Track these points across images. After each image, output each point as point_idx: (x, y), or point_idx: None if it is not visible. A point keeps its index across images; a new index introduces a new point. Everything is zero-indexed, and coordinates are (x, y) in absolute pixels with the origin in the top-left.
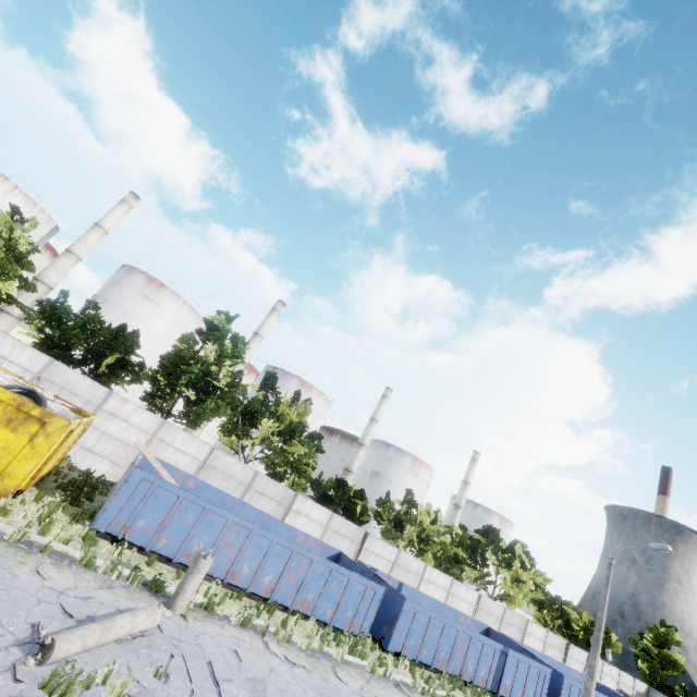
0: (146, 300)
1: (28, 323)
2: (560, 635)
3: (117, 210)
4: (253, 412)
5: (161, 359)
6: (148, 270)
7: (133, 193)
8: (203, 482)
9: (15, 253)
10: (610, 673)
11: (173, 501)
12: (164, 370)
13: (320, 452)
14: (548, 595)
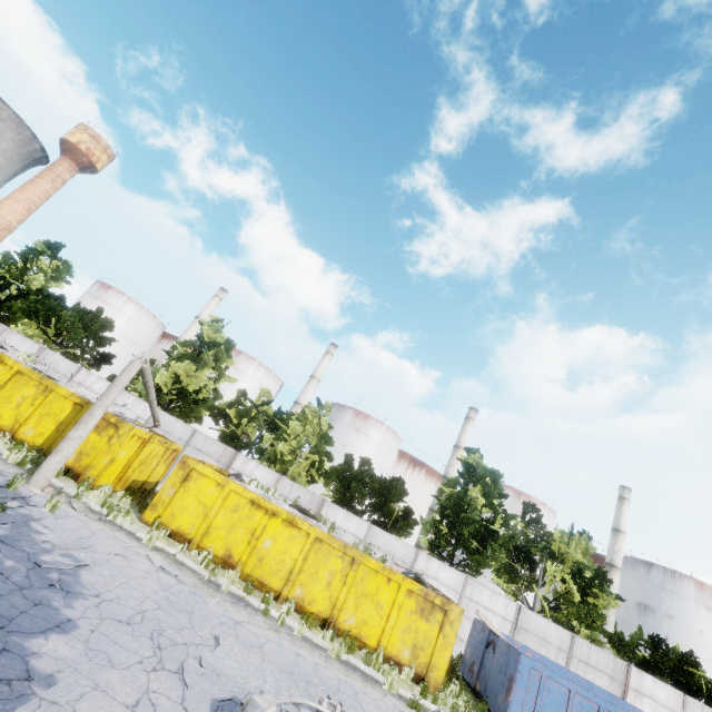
0: (357, 432)
1: (325, 486)
2: None
3: (324, 361)
4: (525, 552)
5: (441, 509)
6: (354, 405)
7: (333, 344)
8: (540, 655)
9: (321, 434)
10: None
11: (565, 695)
12: (448, 520)
13: (619, 599)
14: None
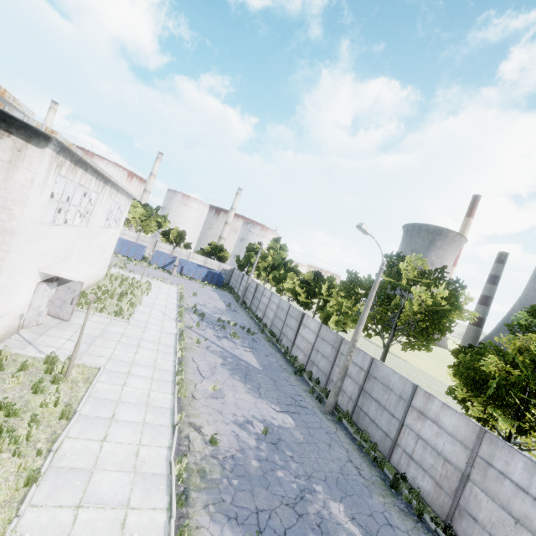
0: None
1: None
2: (165, 242)
3: None
4: None
5: None
6: None
7: None
8: None
9: None
10: (197, 258)
11: None
12: None
13: None
14: (162, 226)
